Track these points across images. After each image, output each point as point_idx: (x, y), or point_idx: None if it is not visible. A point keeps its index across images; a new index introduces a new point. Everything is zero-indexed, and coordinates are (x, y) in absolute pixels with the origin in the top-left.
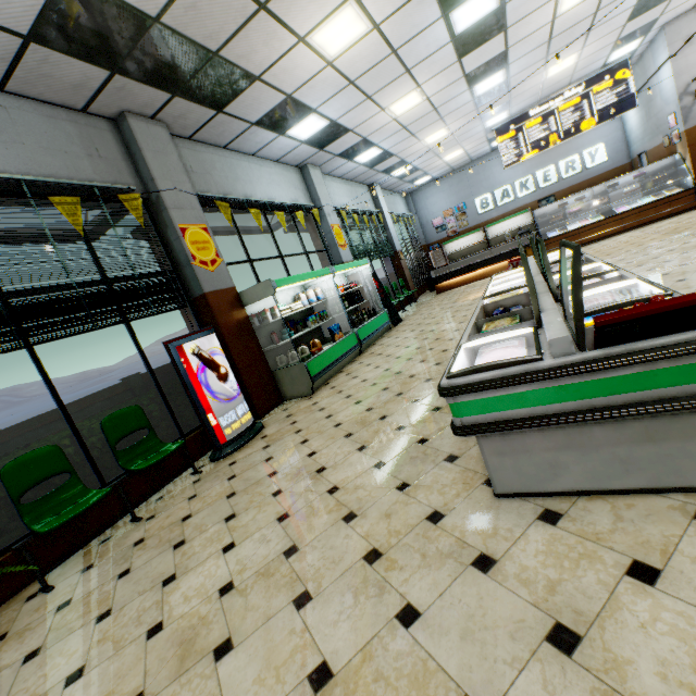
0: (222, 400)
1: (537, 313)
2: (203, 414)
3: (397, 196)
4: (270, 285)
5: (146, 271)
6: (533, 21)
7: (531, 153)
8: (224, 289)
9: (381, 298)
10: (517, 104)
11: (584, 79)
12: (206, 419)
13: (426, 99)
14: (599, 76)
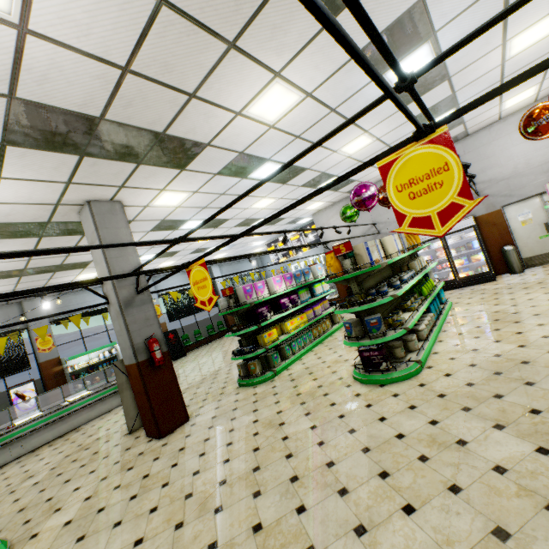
0: (26, 409)
1: (12, 421)
2: (16, 414)
3: (246, 262)
4: (65, 360)
5: (15, 358)
6: (195, 245)
7: (283, 259)
8: (53, 359)
9: (171, 344)
10: (262, 240)
11: (299, 227)
12: (17, 416)
13: (179, 260)
14: (305, 226)
